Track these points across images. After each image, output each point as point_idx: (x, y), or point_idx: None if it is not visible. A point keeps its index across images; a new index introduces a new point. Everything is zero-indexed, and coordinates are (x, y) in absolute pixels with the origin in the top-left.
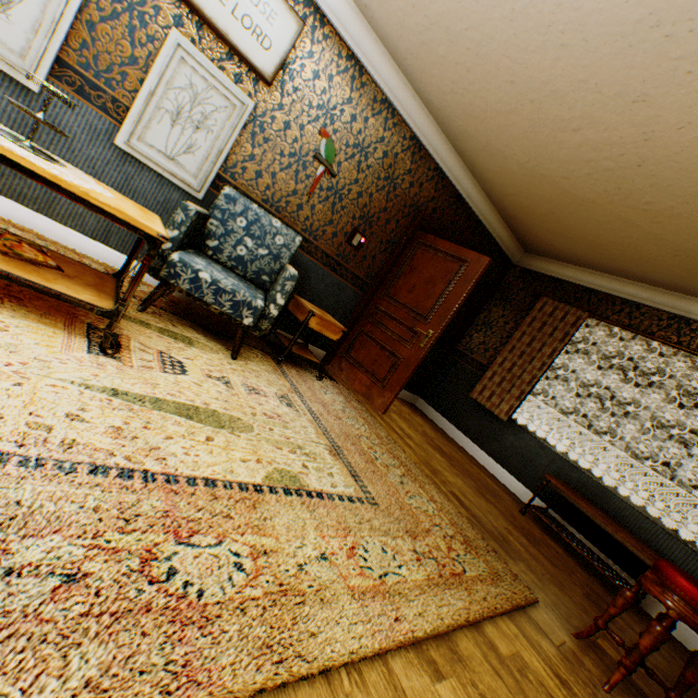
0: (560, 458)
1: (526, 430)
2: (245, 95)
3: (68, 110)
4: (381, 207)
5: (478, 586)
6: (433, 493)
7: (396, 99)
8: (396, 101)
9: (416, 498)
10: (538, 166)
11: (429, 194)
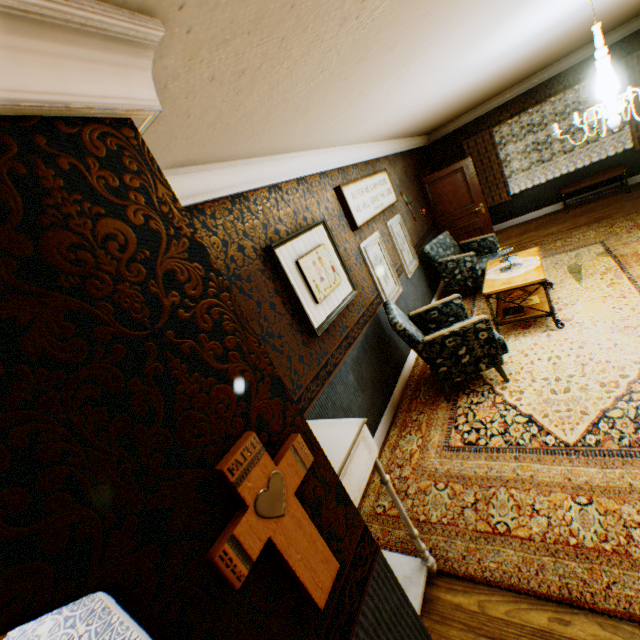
0: (545, 184)
1: (519, 192)
2: (397, 215)
3: (402, 286)
4: (415, 192)
5: (636, 223)
6: (576, 233)
7: (394, 151)
8: (394, 151)
9: (586, 236)
10: (458, 109)
11: (411, 165)
